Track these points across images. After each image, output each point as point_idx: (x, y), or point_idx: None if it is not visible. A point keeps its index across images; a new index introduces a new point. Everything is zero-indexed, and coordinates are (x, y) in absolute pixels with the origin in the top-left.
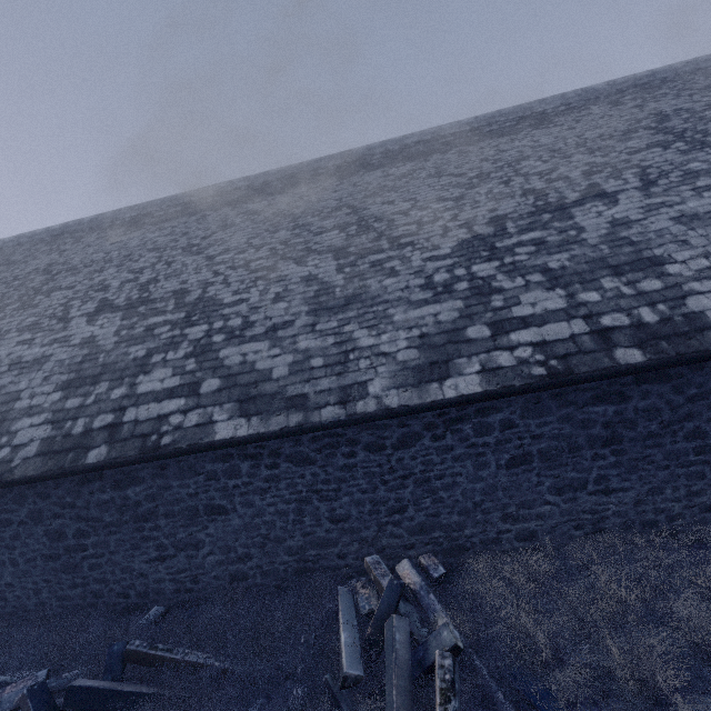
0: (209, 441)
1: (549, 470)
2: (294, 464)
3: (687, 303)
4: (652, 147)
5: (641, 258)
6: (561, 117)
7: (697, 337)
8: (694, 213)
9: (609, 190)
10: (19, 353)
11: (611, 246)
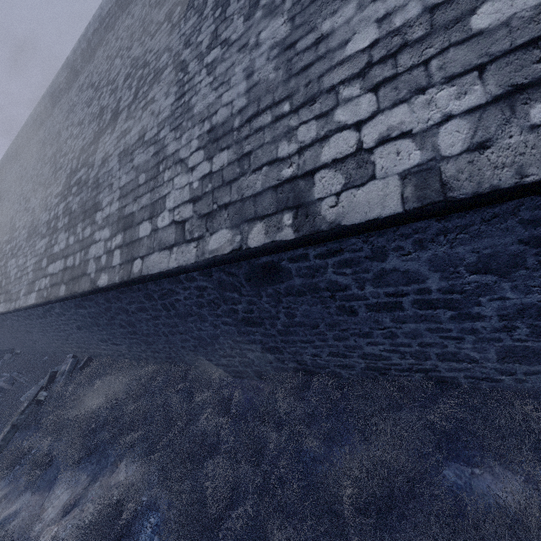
0: None
1: (91, 333)
2: (29, 320)
3: (89, 252)
4: (165, 19)
5: (94, 203)
6: None
7: (79, 281)
8: (128, 147)
9: (120, 109)
10: None
11: (92, 189)
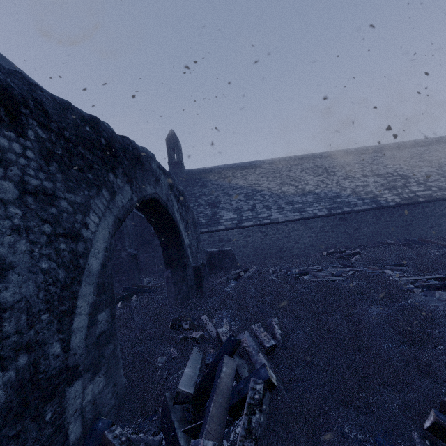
0: None
1: None
2: None
3: None
4: None
5: None
6: None
7: None
8: None
9: None
10: (354, 184)
11: None
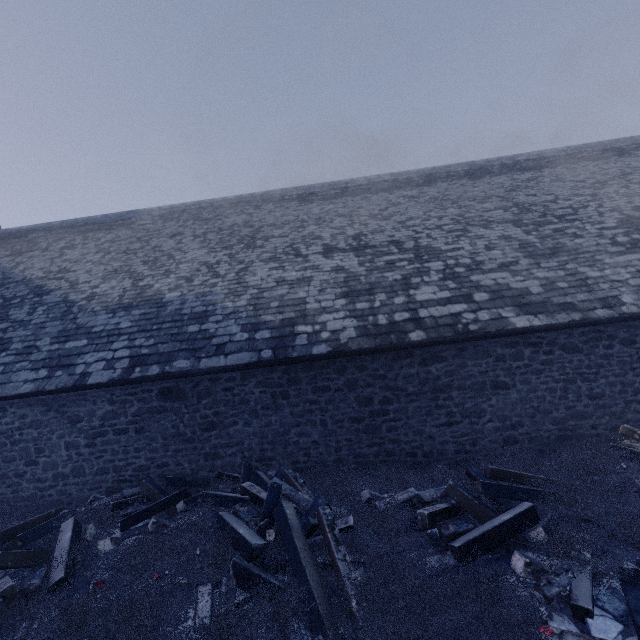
0: (513, 328)
1: None
2: (565, 352)
3: None
4: None
5: None
6: (637, 151)
7: None
8: None
9: None
10: (278, 275)
11: None
